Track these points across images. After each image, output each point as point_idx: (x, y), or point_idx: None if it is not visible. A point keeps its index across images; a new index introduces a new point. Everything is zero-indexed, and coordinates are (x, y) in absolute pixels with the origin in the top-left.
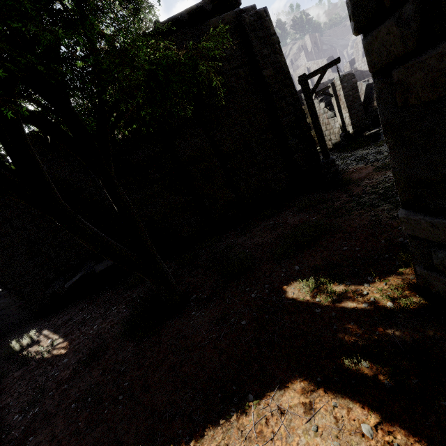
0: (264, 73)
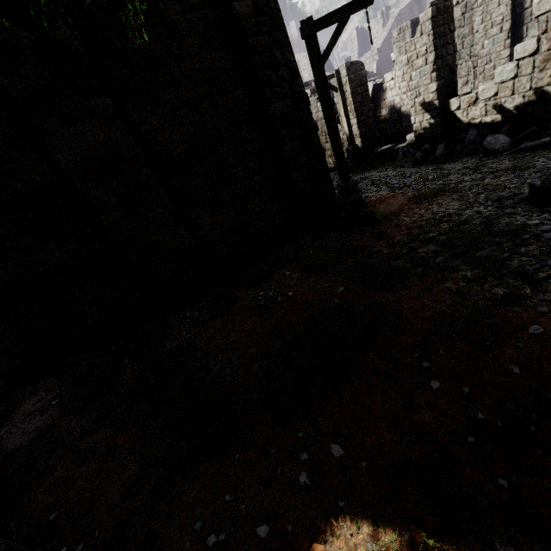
0: (237, 8)
